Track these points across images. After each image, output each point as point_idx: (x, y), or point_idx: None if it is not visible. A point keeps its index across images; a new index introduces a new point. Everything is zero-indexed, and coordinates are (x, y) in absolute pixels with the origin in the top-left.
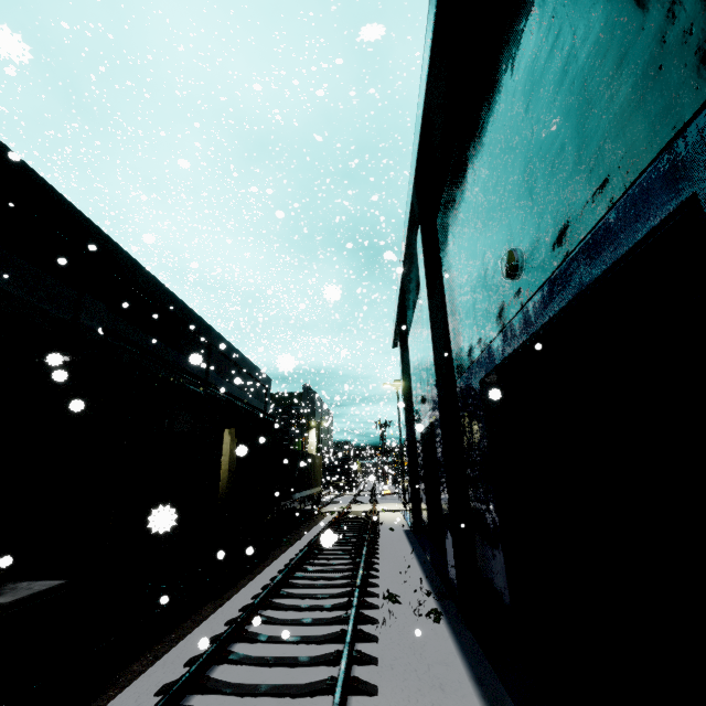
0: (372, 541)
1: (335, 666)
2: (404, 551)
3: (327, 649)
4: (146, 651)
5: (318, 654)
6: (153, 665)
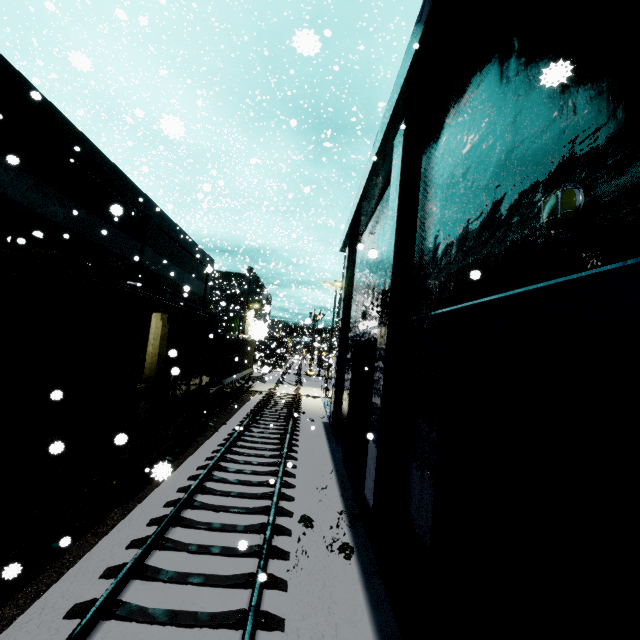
0: (293, 435)
1: (237, 630)
2: (321, 449)
3: (231, 597)
4: (27, 583)
5: (221, 606)
6: (32, 606)
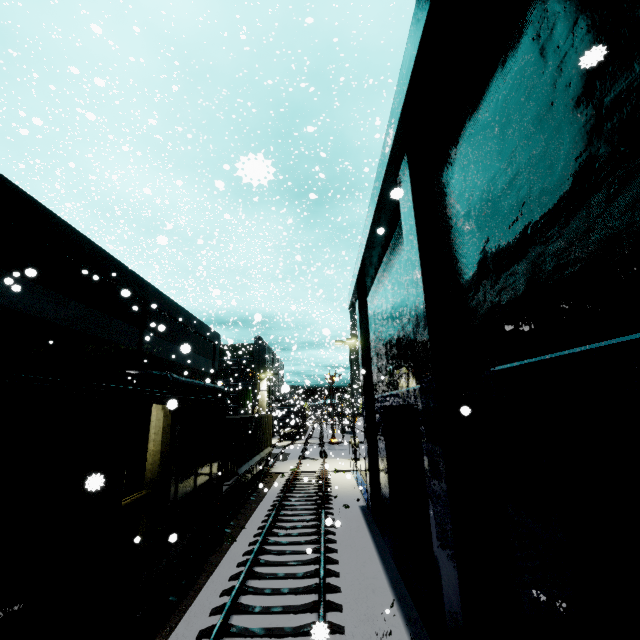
0: (328, 533)
1: None
2: (366, 551)
3: None
4: None
5: None
6: None
